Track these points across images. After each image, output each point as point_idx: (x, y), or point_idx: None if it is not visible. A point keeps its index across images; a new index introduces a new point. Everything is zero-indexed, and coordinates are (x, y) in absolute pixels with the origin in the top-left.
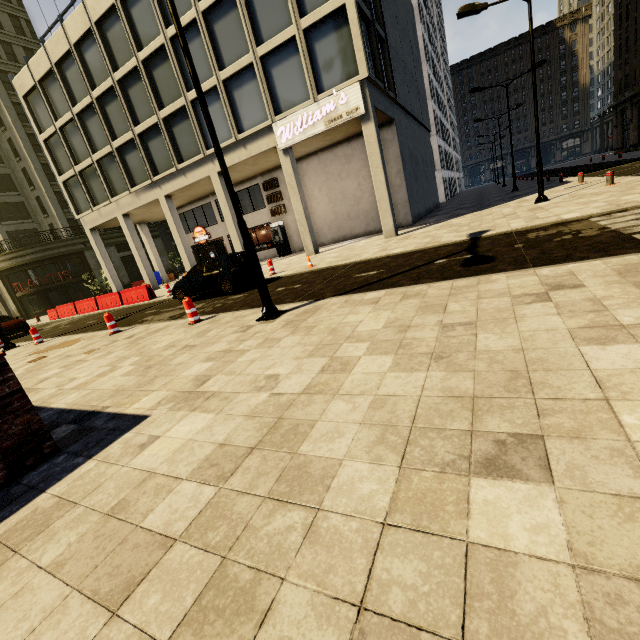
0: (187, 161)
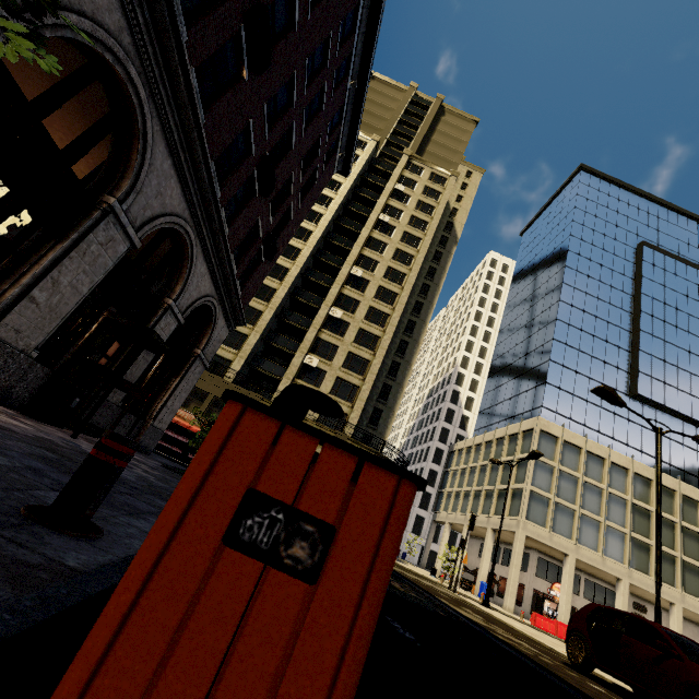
0: (665, 583)
